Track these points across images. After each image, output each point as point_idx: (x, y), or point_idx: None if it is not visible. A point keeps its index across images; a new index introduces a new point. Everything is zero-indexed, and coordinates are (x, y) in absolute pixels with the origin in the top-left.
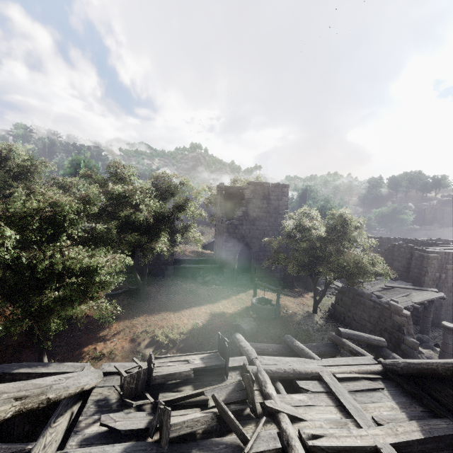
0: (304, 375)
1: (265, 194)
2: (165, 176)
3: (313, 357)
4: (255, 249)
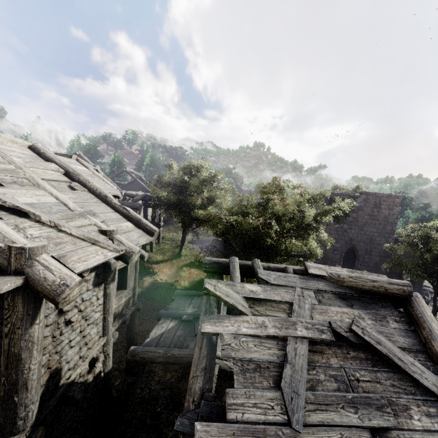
0: None
1: (376, 203)
2: (309, 188)
3: None
4: (361, 252)
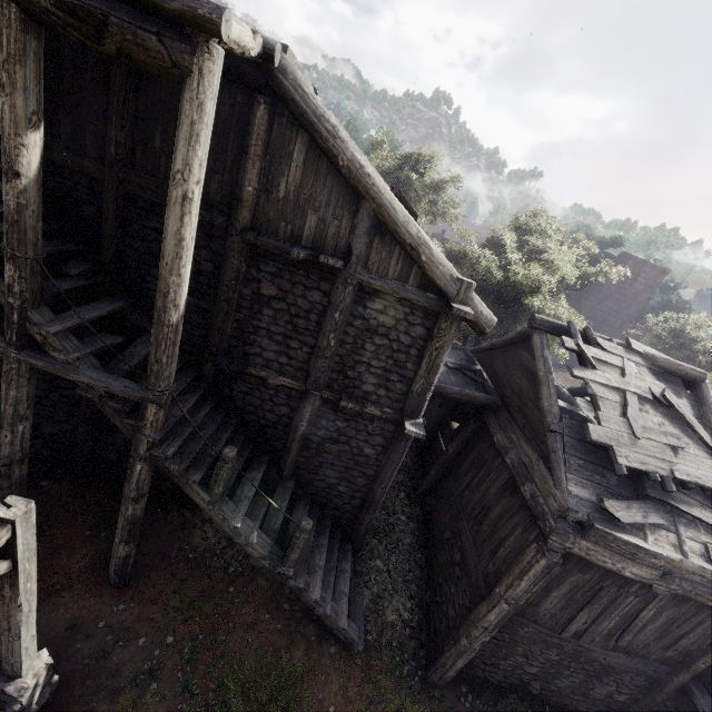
0: None
1: (633, 272)
2: (574, 235)
3: None
4: None
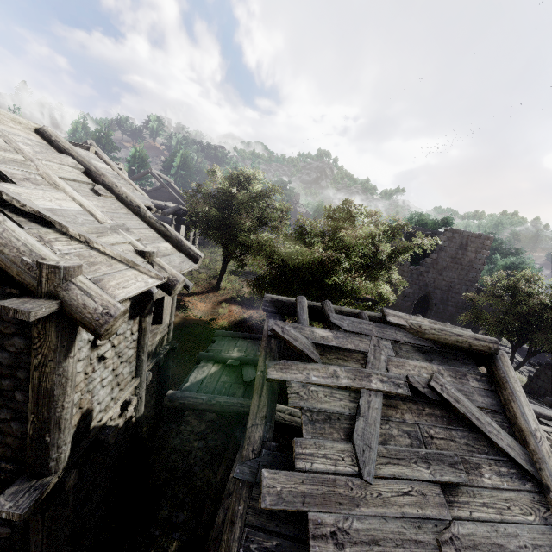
0: (543, 416)
1: (462, 243)
2: (386, 217)
3: (545, 407)
4: (436, 301)
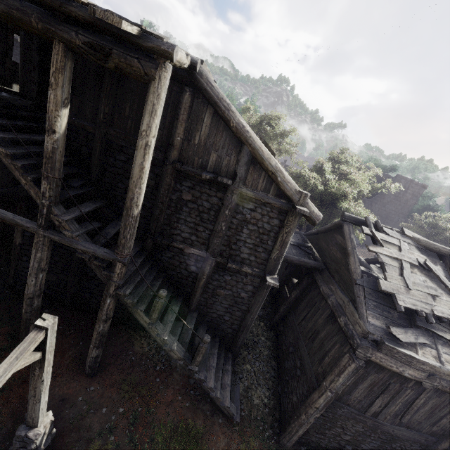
0: None
1: (405, 187)
2: (367, 164)
3: None
4: None
